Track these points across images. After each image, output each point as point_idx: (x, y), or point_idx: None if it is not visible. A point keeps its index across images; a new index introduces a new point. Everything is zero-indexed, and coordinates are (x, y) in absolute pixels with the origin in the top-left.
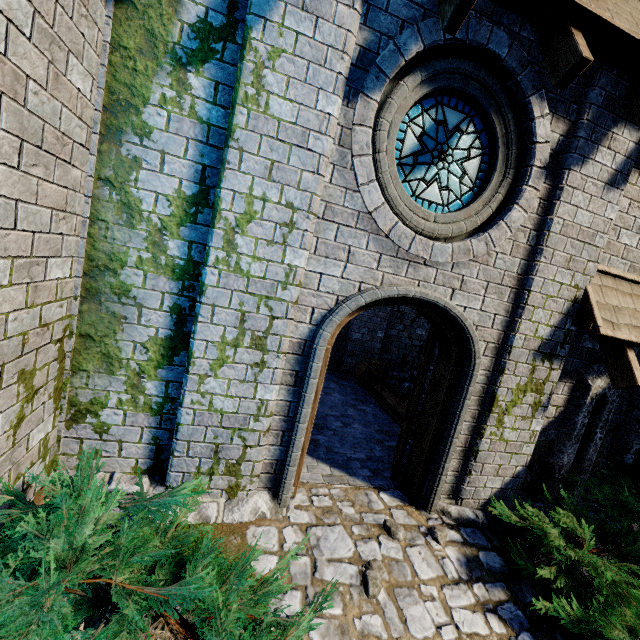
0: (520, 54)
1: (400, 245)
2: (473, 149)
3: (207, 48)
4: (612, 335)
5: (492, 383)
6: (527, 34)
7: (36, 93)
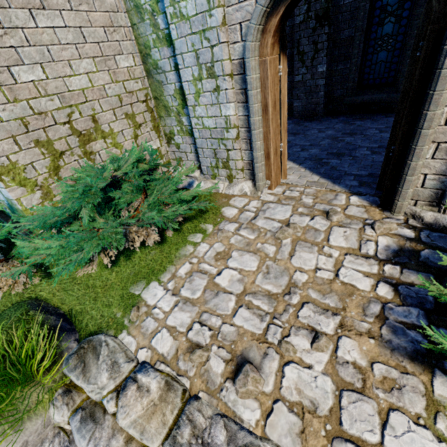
0: None
1: None
2: None
3: None
4: None
5: None
6: None
7: None
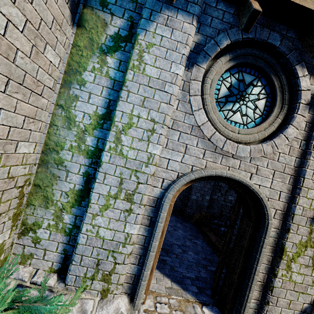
0: (287, 44)
1: (217, 145)
2: (261, 94)
3: (117, 45)
4: None
5: (281, 238)
6: (291, 35)
7: (22, 58)
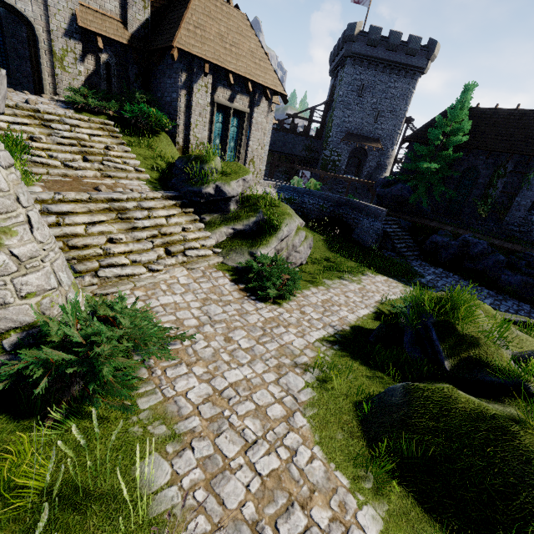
0: None
1: None
2: None
3: None
4: (84, 27)
5: (52, 46)
6: None
7: None
